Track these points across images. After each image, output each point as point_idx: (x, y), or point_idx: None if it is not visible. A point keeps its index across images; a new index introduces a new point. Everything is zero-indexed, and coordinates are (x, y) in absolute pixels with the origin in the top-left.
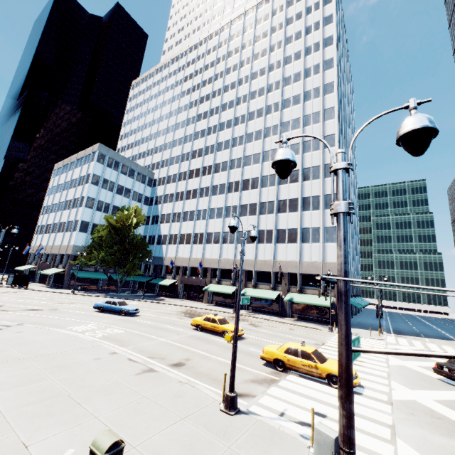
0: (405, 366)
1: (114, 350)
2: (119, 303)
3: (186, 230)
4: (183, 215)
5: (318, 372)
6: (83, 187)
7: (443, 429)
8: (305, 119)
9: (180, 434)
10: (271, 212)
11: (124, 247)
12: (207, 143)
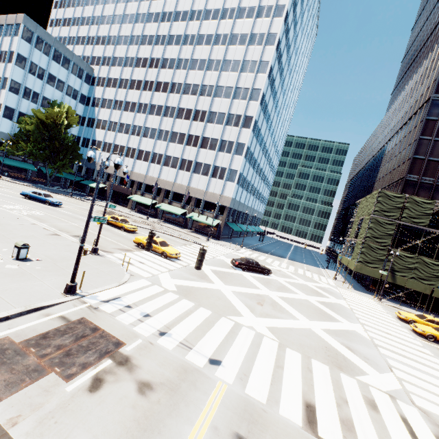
0: (223, 260)
1: (35, 222)
2: (44, 195)
3: (120, 142)
4: (119, 126)
5: (158, 251)
6: (5, 66)
7: (195, 274)
8: (244, 64)
9: (61, 254)
10: (195, 146)
11: (54, 144)
12: (153, 54)
